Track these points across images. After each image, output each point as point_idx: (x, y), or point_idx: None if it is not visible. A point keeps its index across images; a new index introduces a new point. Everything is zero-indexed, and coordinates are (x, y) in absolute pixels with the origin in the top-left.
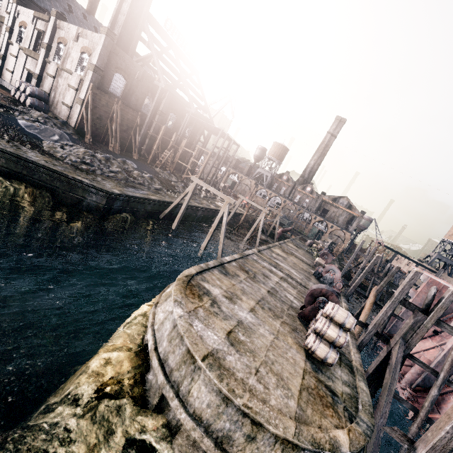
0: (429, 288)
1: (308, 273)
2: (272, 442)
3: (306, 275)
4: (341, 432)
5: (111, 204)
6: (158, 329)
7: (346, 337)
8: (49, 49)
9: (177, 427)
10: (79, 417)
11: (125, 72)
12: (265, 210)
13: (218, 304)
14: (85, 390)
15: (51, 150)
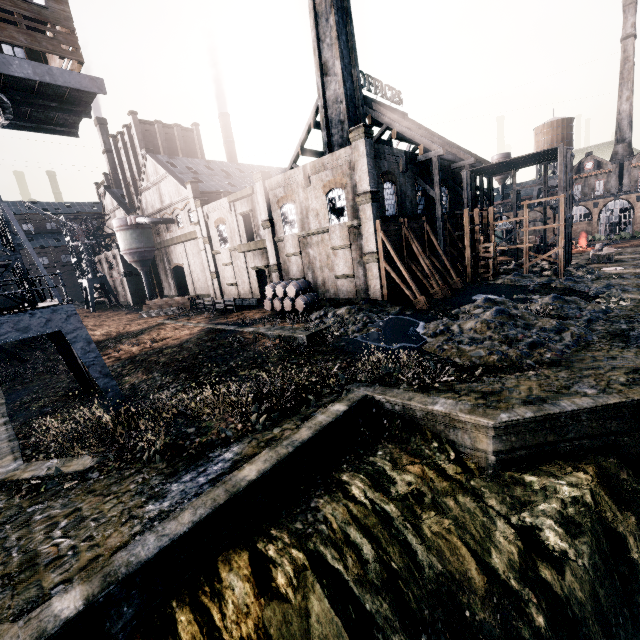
0: None
1: None
2: None
3: None
4: None
5: None
6: None
7: None
8: (272, 224)
9: None
10: None
11: (390, 173)
12: None
13: None
14: None
15: (469, 358)
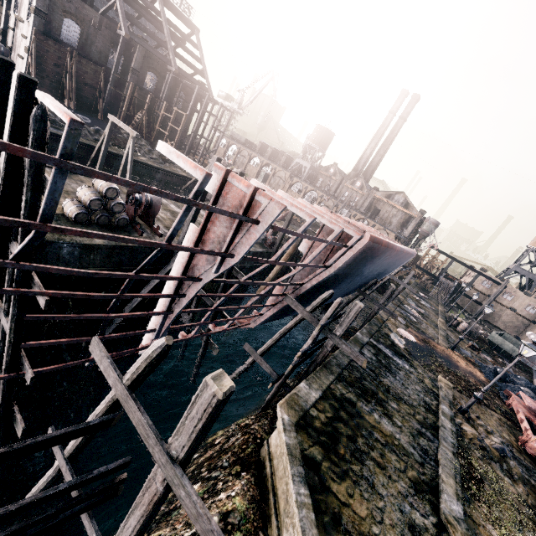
0: None
1: None
2: None
3: None
4: None
5: None
6: None
7: (92, 197)
8: None
9: None
10: None
11: (77, 18)
12: None
13: None
14: None
15: None
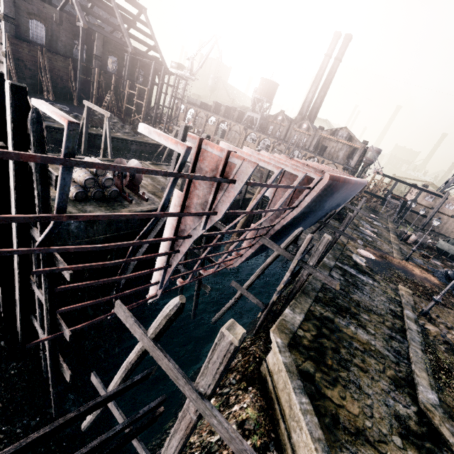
0: None
1: None
2: None
3: None
4: None
5: None
6: None
7: (86, 177)
8: None
9: None
10: None
11: (40, 17)
12: None
13: None
14: None
15: None
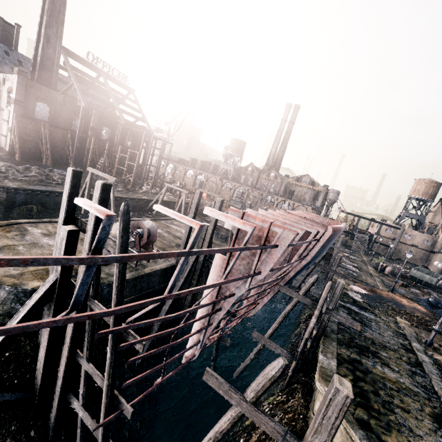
0: None
1: None
2: None
3: None
4: (41, 283)
5: (13, 198)
6: None
7: None
8: None
9: None
10: None
11: (46, 100)
12: (185, 191)
13: (25, 235)
14: None
15: None
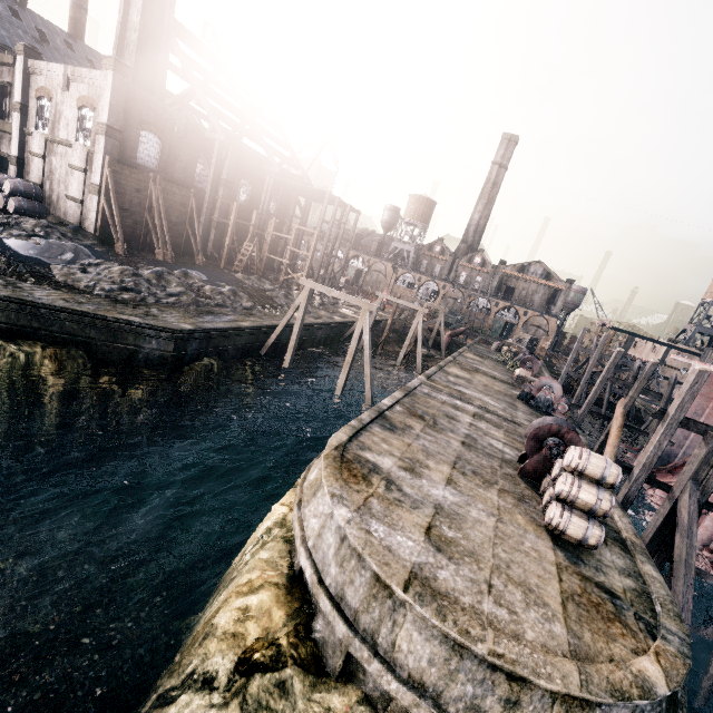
0: (706, 386)
1: (511, 397)
2: (547, 704)
3: (508, 402)
4: (646, 660)
5: (183, 349)
6: (316, 546)
7: (611, 500)
8: (25, 111)
9: (383, 701)
10: (221, 710)
11: (157, 127)
12: (421, 309)
13: (396, 484)
14: (219, 664)
15: (68, 279)
